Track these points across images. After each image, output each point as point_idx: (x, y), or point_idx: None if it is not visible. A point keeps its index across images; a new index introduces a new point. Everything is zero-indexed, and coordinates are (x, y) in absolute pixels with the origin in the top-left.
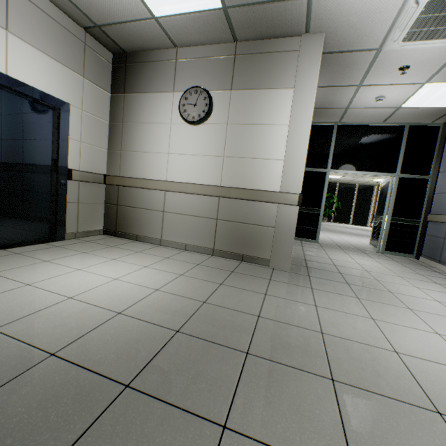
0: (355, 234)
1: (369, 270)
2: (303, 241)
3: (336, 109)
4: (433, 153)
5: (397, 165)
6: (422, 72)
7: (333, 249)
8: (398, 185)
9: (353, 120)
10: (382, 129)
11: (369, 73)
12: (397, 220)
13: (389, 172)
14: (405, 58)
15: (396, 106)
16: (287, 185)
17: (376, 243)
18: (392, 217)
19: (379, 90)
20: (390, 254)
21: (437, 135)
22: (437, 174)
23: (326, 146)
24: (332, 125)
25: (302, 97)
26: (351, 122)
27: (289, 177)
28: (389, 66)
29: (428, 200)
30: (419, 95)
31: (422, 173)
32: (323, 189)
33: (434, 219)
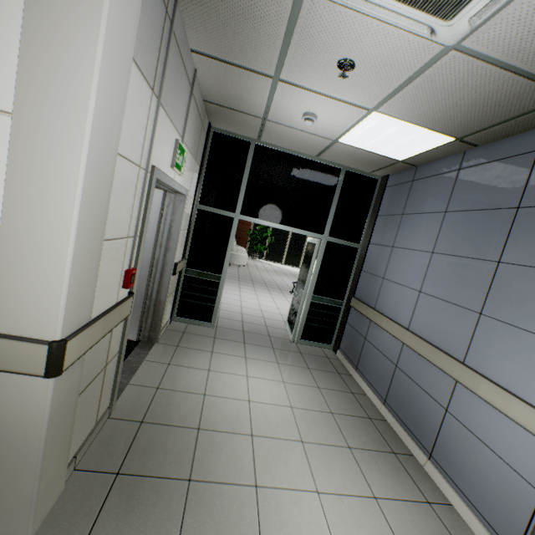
0: (281, 288)
1: (258, 431)
2: (191, 324)
3: (248, 115)
4: (367, 215)
5: (327, 224)
6: (372, 86)
7: (230, 345)
8: (326, 251)
9: (278, 142)
10: (315, 166)
11: (289, 54)
12: (319, 299)
13: (316, 232)
14: (349, 38)
15: (332, 137)
16: (14, 313)
17: (293, 327)
18: (314, 294)
19: (308, 100)
20: (307, 344)
21: (374, 191)
22: (368, 245)
23: (237, 175)
24: (249, 141)
25: (56, 26)
26: (275, 144)
27: (20, 288)
28: (323, 50)
29: (355, 276)
30: (363, 129)
31: (353, 240)
32: (228, 245)
33: (358, 308)
